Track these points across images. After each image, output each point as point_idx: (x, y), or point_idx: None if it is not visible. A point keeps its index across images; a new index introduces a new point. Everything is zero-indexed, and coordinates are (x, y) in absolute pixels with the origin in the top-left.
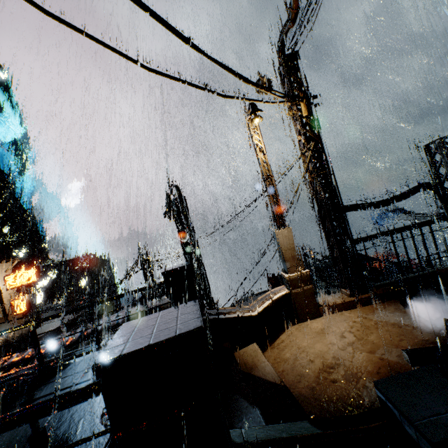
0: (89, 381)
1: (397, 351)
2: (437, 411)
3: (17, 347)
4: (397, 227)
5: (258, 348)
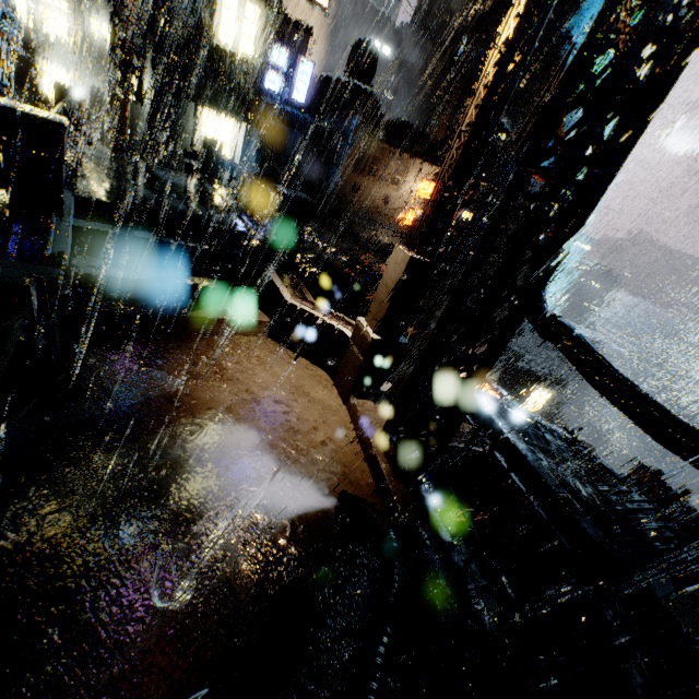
0: (187, 210)
1: (216, 428)
2: (1, 268)
3: (381, 250)
4: (541, 473)
5: (257, 320)
